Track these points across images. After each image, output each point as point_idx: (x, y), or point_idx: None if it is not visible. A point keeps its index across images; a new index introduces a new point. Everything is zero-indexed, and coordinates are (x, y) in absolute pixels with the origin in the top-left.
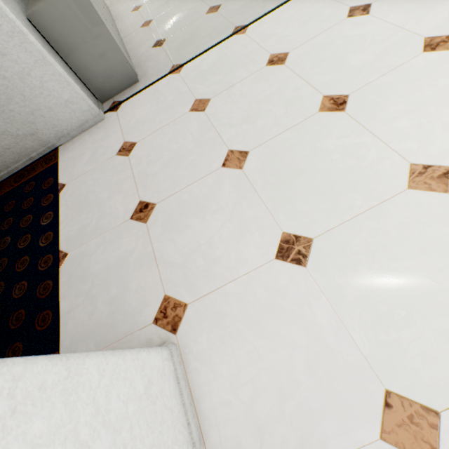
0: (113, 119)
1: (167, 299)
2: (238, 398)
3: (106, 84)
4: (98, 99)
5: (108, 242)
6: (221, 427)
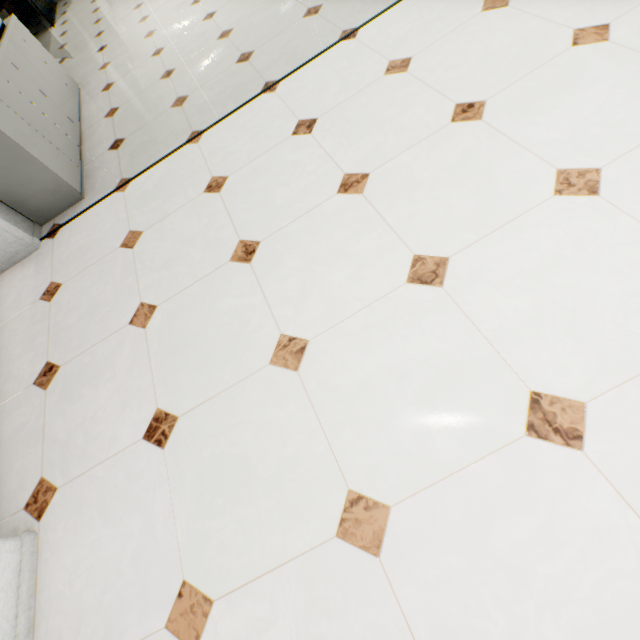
0: (48, 249)
1: (42, 481)
2: (72, 590)
3: (42, 205)
4: (36, 222)
5: (7, 411)
6: (51, 619)
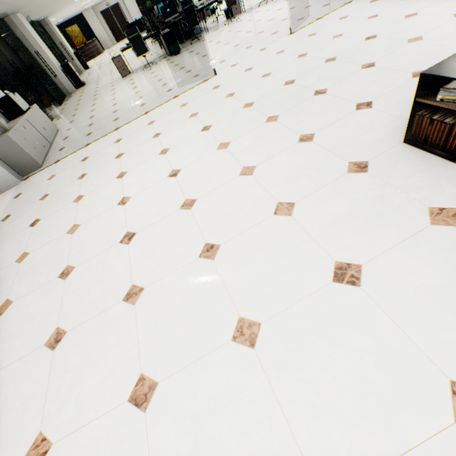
0: (23, 184)
1: None
2: None
3: (25, 169)
4: (21, 175)
5: None
6: None
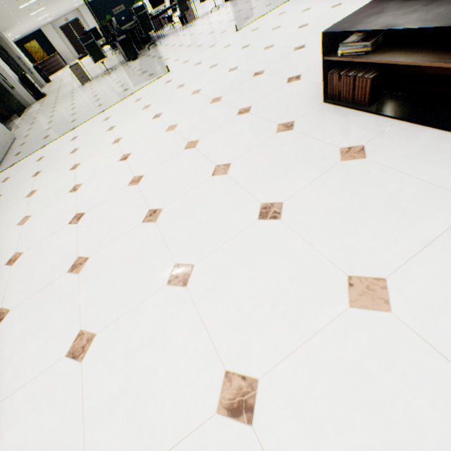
0: None
1: None
2: None
3: None
4: None
5: None
6: None
